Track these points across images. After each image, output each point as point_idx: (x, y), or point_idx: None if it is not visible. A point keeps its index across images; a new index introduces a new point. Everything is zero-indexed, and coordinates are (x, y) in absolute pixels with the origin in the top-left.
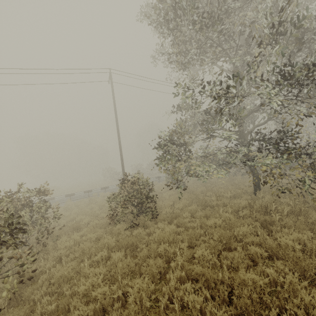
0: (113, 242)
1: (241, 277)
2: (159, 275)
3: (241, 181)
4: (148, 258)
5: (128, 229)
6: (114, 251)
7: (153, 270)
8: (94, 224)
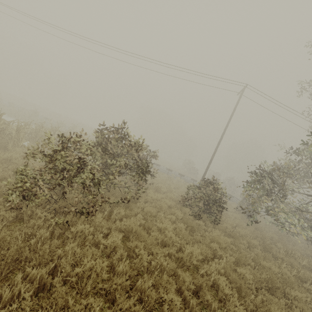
0: (181, 216)
1: (271, 309)
2: (204, 258)
3: None
4: (200, 243)
5: (191, 216)
6: (178, 221)
7: (202, 251)
8: (170, 196)
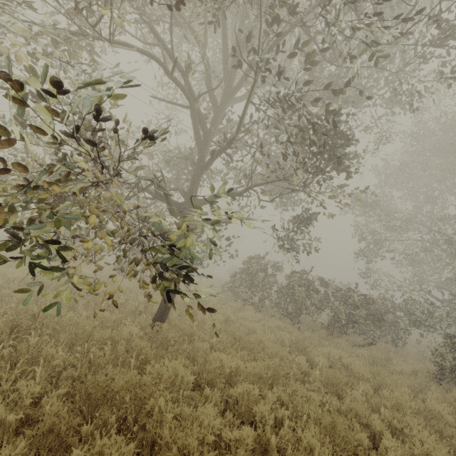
0: None
1: None
2: None
3: (210, 305)
4: None
5: None
6: None
7: None
8: None
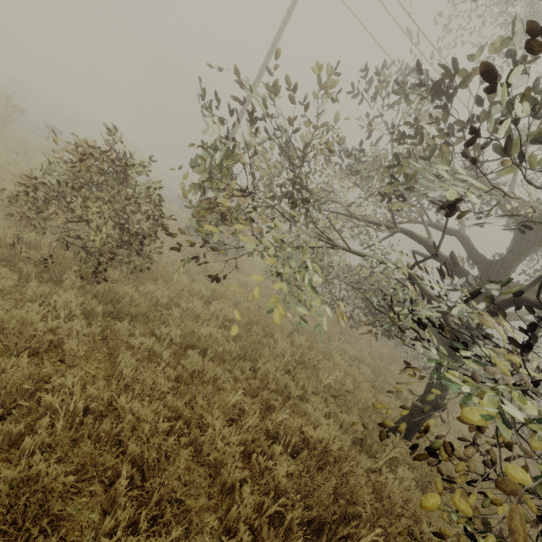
0: None
1: None
2: None
3: (402, 378)
4: None
5: (9, 250)
6: None
7: None
8: (5, 197)
